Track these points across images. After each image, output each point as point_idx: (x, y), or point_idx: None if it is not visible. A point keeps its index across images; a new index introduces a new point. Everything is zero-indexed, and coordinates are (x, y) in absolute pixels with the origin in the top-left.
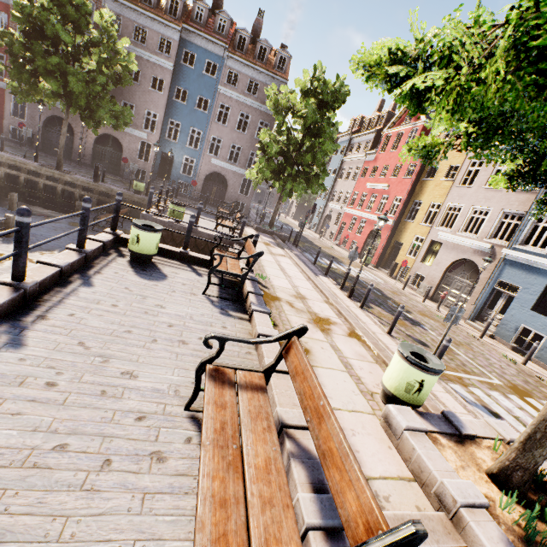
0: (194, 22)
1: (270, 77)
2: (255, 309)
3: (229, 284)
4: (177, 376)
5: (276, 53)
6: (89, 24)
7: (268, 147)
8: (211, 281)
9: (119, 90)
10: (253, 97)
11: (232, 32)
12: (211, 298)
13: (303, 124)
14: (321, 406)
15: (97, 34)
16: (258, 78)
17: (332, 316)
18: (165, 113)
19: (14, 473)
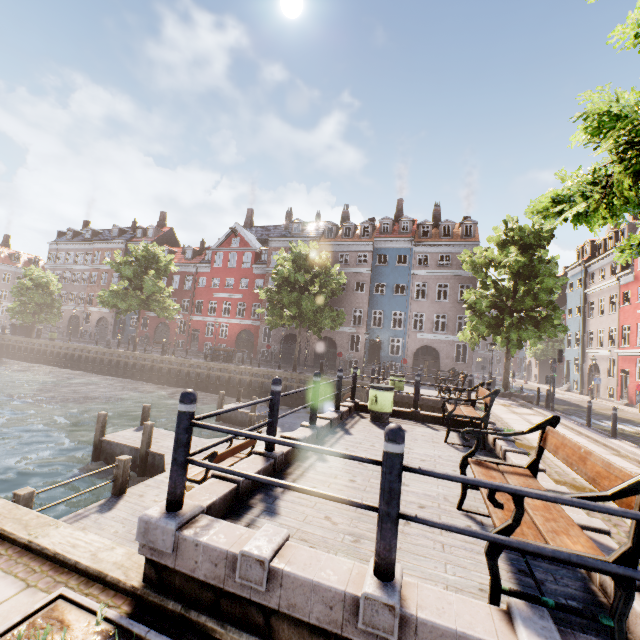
0: (382, 234)
1: (459, 245)
2: (506, 449)
3: (470, 436)
4: (442, 490)
5: (460, 225)
6: (313, 265)
7: (476, 304)
8: (449, 434)
9: (331, 301)
10: (446, 267)
11: (414, 228)
12: (454, 446)
13: (509, 271)
14: (582, 452)
15: (319, 269)
16: (447, 250)
17: (630, 467)
18: (368, 306)
19: (352, 514)
